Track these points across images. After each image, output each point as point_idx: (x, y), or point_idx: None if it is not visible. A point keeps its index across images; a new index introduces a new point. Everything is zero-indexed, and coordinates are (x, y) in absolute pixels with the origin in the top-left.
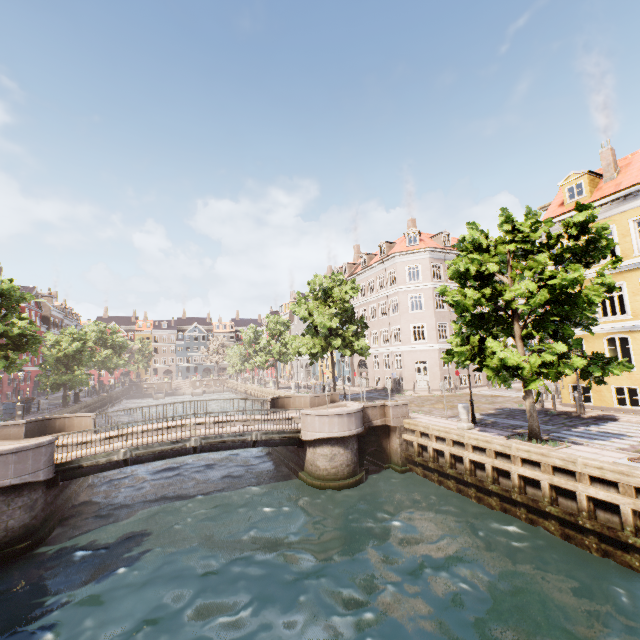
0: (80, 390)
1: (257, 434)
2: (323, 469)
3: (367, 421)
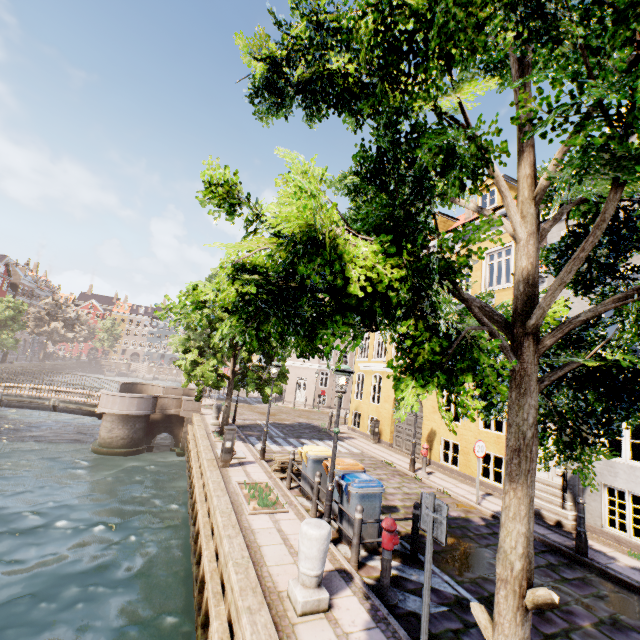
0: (7, 352)
1: (56, 401)
2: (103, 438)
3: (161, 409)
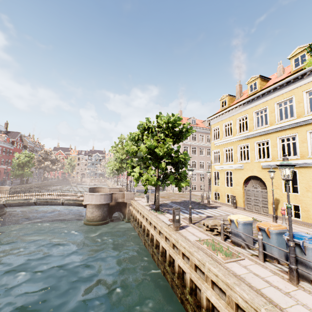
0: (28, 178)
1: (63, 200)
2: (88, 217)
3: (115, 199)
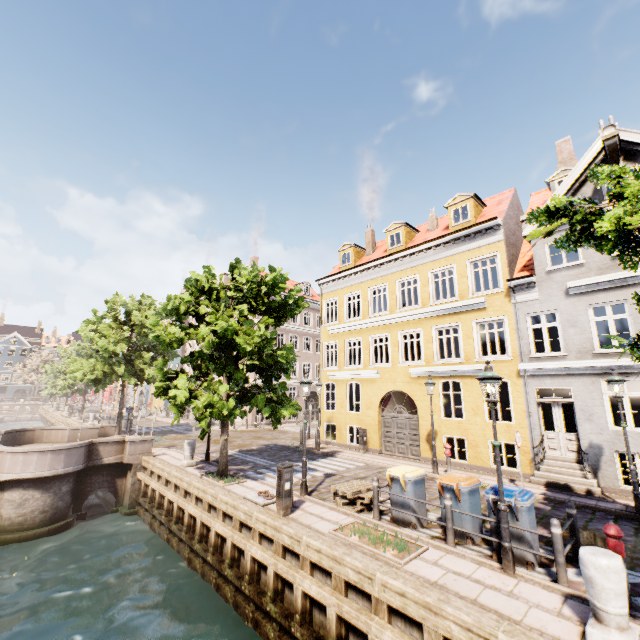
0: None
1: None
2: (6, 518)
3: (96, 458)
